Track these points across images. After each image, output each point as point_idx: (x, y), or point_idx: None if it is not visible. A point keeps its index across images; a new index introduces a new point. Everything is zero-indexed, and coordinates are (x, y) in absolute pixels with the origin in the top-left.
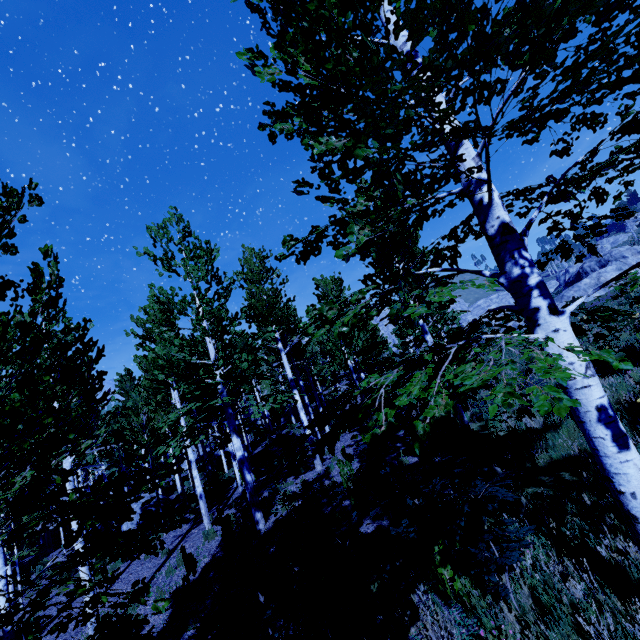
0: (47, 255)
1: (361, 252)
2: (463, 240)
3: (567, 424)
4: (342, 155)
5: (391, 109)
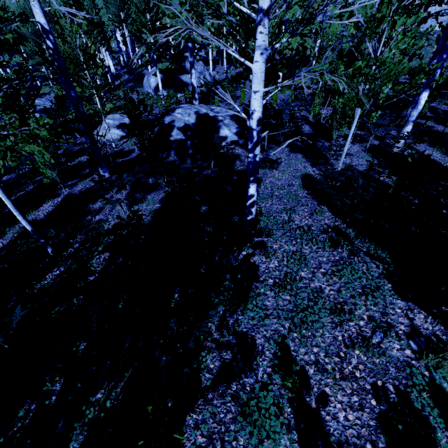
0: None
1: None
2: None
3: None
4: None
5: None
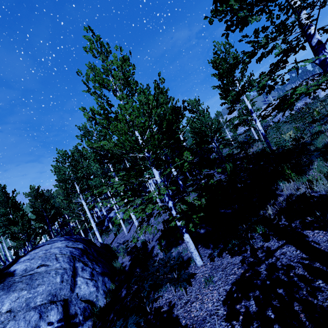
0: (159, 76)
1: (221, 78)
2: (289, 56)
3: (321, 136)
4: (242, 25)
5: (290, 1)
